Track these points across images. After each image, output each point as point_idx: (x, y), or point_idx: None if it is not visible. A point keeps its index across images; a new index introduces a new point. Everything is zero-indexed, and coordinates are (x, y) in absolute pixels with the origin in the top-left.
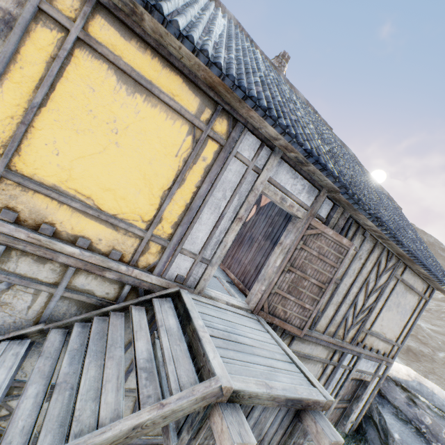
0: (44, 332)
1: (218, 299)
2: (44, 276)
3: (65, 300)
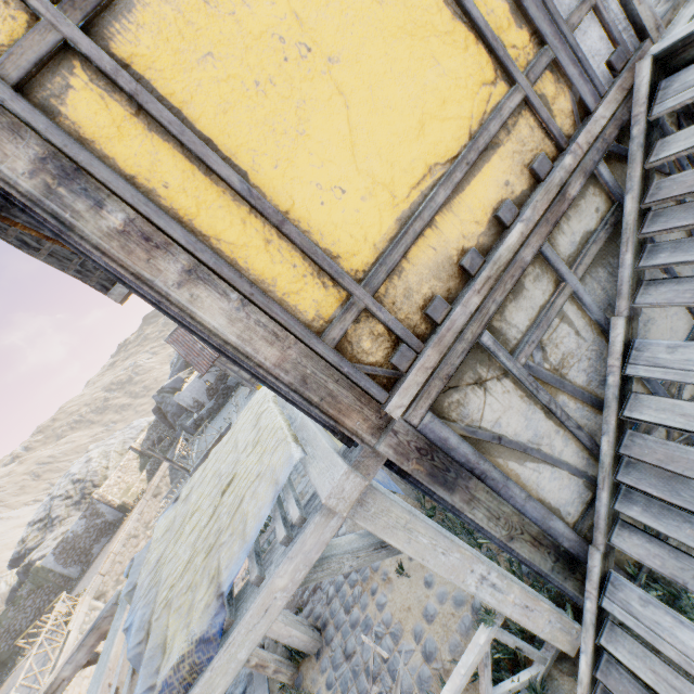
0: (632, 318)
1: None
2: (540, 297)
3: (584, 281)
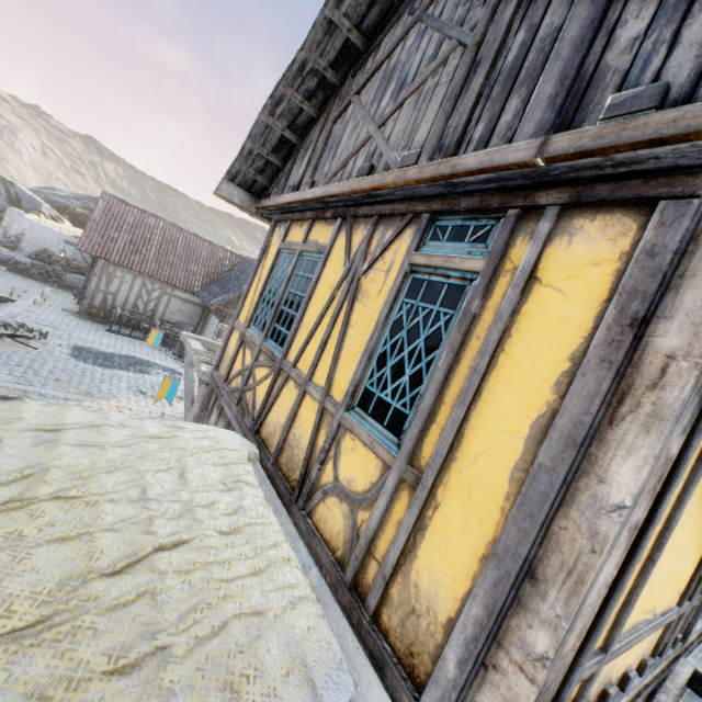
0: None
1: (692, 635)
2: None
3: None
